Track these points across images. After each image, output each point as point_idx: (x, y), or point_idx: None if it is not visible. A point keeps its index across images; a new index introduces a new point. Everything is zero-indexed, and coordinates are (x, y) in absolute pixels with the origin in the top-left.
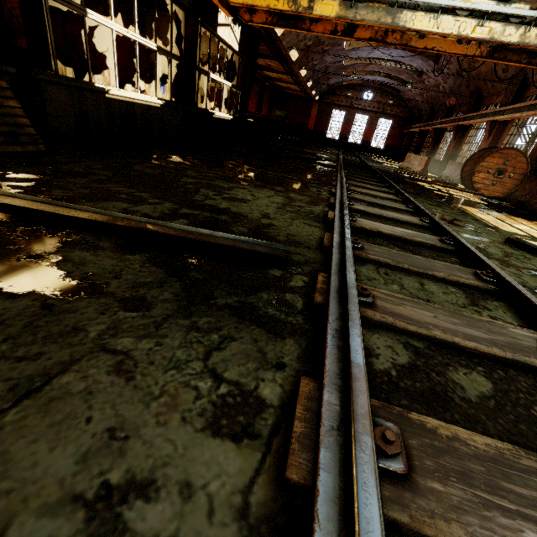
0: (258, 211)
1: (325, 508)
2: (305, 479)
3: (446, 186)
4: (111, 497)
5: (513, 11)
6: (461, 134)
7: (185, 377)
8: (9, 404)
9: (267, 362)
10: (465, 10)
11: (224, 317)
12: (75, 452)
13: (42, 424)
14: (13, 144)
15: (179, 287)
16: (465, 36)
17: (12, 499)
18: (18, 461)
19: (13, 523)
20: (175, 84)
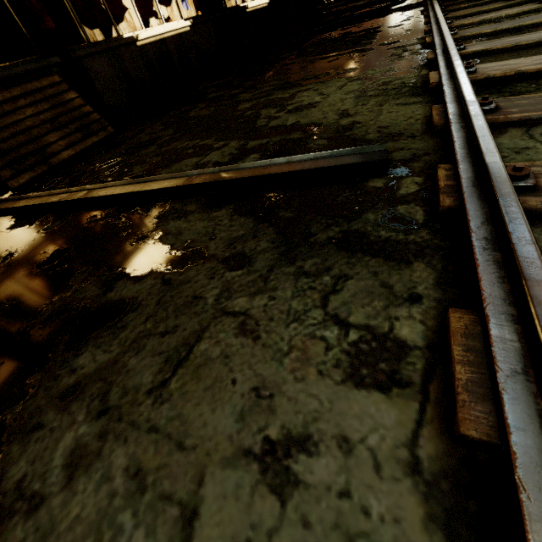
0: (332, 111)
1: (531, 474)
2: (489, 436)
3: None
4: (275, 452)
5: None
6: None
7: (308, 329)
8: (169, 374)
9: (396, 297)
10: None
11: (330, 254)
12: (232, 412)
13: (198, 389)
14: (89, 137)
15: (272, 232)
16: None
17: (198, 453)
18: (192, 422)
19: (206, 473)
20: None
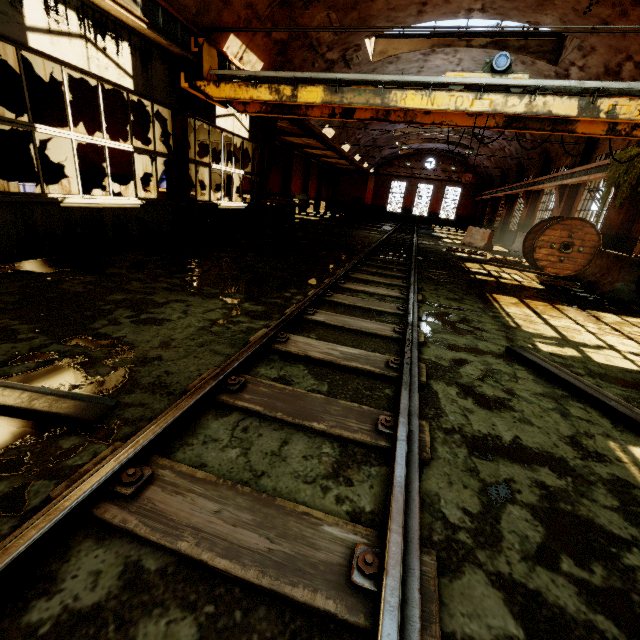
0: (163, 336)
1: None
2: None
3: (503, 266)
4: None
5: (511, 81)
6: (533, 201)
7: None
8: None
9: None
10: (458, 85)
11: None
12: None
13: None
14: None
15: None
16: (464, 110)
17: None
18: None
19: None
20: (167, 180)
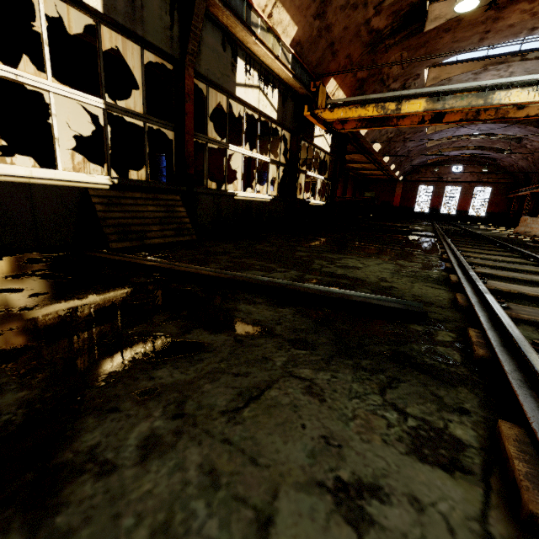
0: (373, 275)
1: None
2: None
3: None
4: (348, 491)
5: None
6: None
7: (369, 407)
8: (242, 405)
9: (446, 405)
10: None
11: (383, 361)
12: (303, 448)
13: (270, 422)
14: (178, 236)
15: (330, 334)
16: None
17: (272, 472)
18: (265, 446)
19: (280, 490)
20: (280, 183)
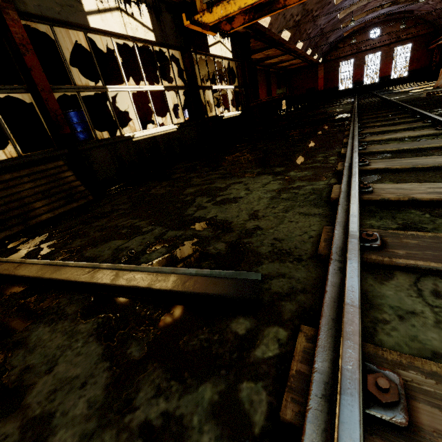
0: (246, 210)
1: None
2: None
3: None
4: None
5: None
6: None
7: None
8: None
9: None
10: None
11: None
12: None
13: None
14: (72, 202)
15: (102, 384)
16: None
17: None
18: None
19: None
20: (187, 107)
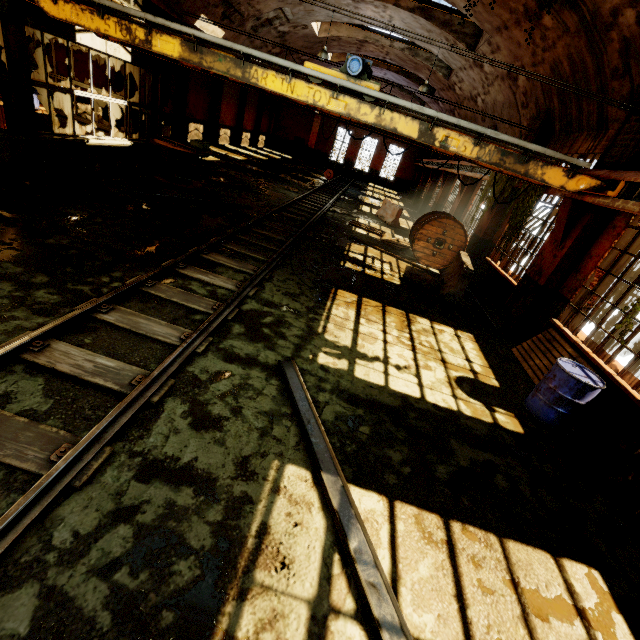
0: None
1: None
2: None
3: (385, 252)
4: None
5: (363, 89)
6: (449, 182)
7: None
8: None
9: None
10: (317, 78)
11: None
12: None
13: None
14: None
15: None
16: (321, 107)
17: None
18: None
19: None
20: (5, 104)
